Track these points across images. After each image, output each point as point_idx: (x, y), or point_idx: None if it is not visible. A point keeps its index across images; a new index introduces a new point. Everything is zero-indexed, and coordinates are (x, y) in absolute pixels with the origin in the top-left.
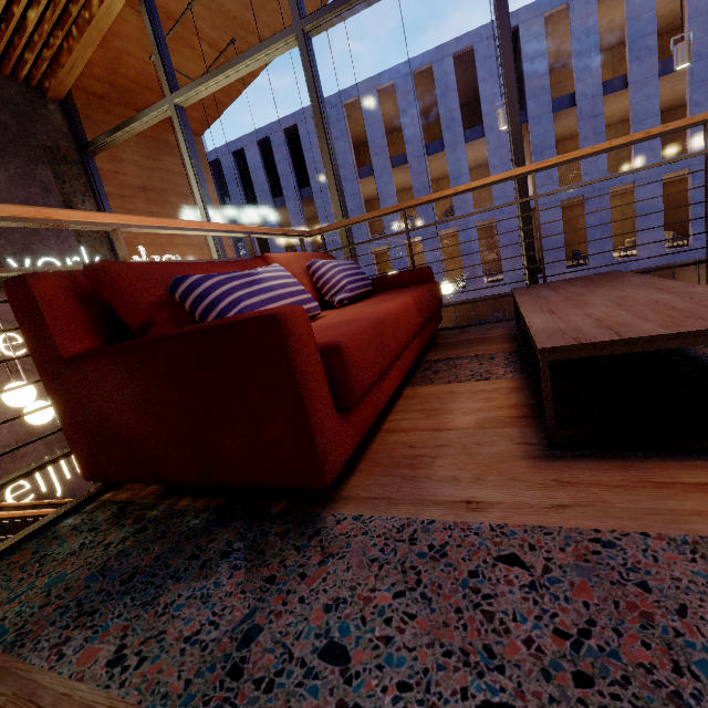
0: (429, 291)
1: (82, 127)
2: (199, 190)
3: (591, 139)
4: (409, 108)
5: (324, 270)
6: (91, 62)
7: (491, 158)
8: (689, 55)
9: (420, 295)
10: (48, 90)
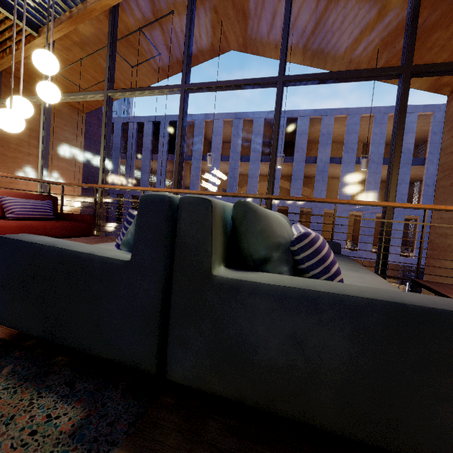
0: (60, 225)
1: (0, 91)
2: (42, 143)
3: (320, 182)
4: (237, 135)
5: (7, 202)
6: (18, 64)
7: None
8: (281, 164)
9: (37, 225)
10: None
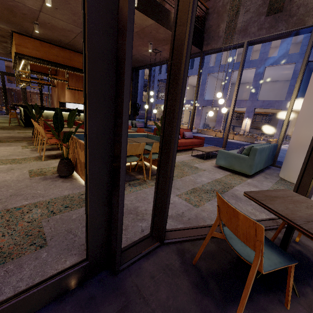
0: None
1: None
2: None
3: None
4: None
5: None
6: None
7: None
8: None
9: None
10: None
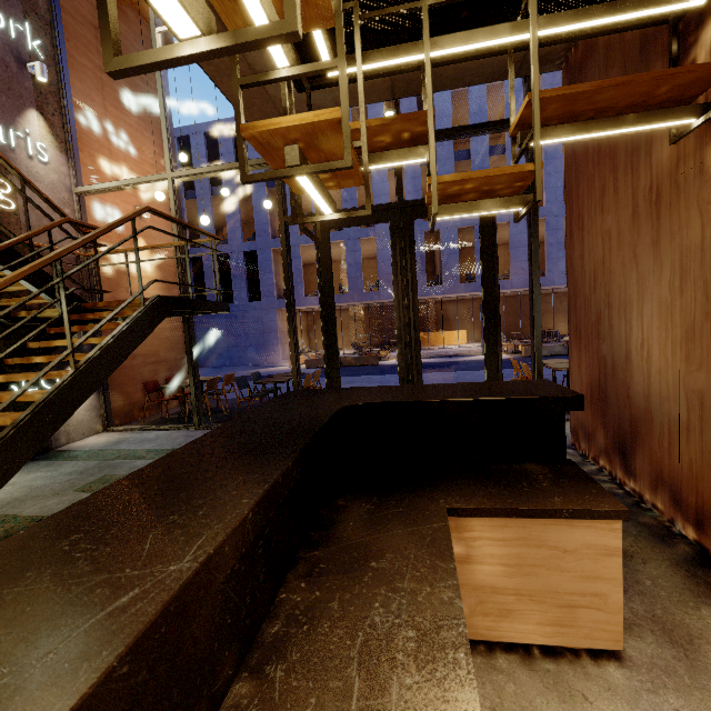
0: None
1: None
2: None
3: None
4: None
5: None
6: None
7: (407, 185)
8: None
9: None
10: None
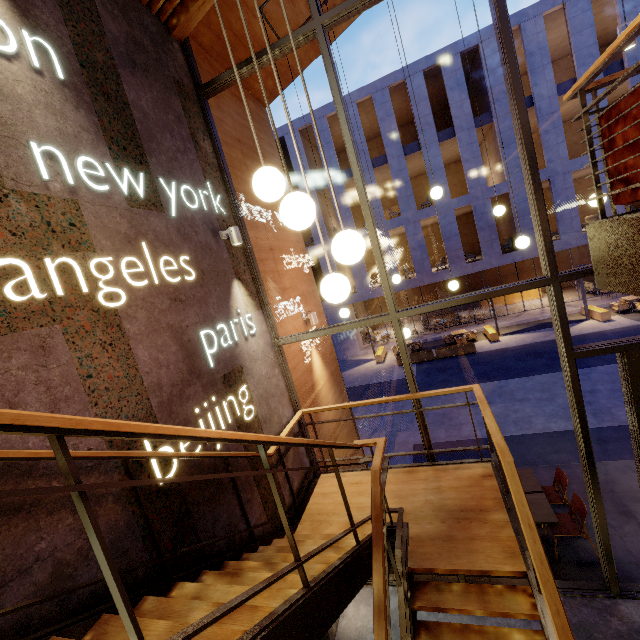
0: None
1: (197, 70)
2: (344, 112)
3: (551, 132)
4: (387, 117)
5: None
6: (211, 6)
7: (464, 154)
8: None
9: None
10: (174, 27)
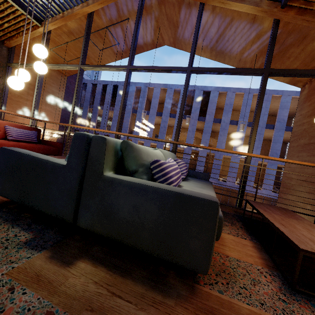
0: (40, 147)
1: (13, 58)
2: (36, 93)
3: (222, 136)
4: (169, 99)
5: (9, 129)
6: (26, 42)
7: (189, 127)
8: (188, 122)
9: (25, 145)
10: (5, 43)
